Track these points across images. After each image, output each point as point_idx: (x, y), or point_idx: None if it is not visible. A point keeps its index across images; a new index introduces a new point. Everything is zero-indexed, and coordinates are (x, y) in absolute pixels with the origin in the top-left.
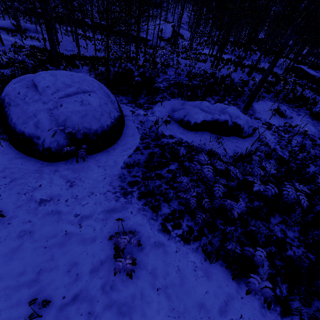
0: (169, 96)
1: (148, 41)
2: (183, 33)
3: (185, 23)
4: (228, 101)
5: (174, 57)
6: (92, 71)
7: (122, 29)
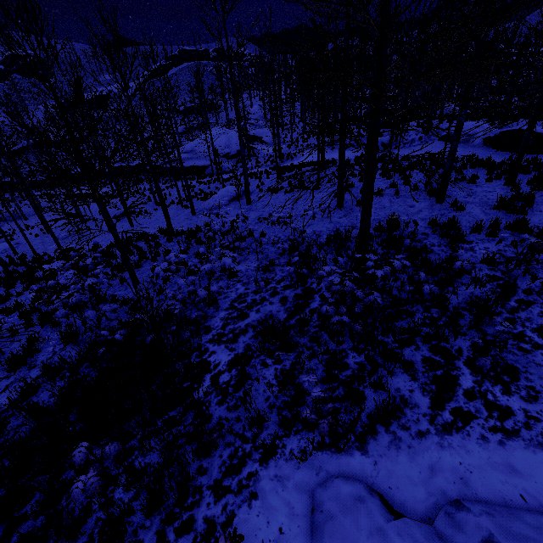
0: (250, 447)
1: (204, 168)
2: (261, 133)
3: (259, 117)
4: (469, 364)
5: (253, 191)
6: (20, 366)
7: (158, 164)
